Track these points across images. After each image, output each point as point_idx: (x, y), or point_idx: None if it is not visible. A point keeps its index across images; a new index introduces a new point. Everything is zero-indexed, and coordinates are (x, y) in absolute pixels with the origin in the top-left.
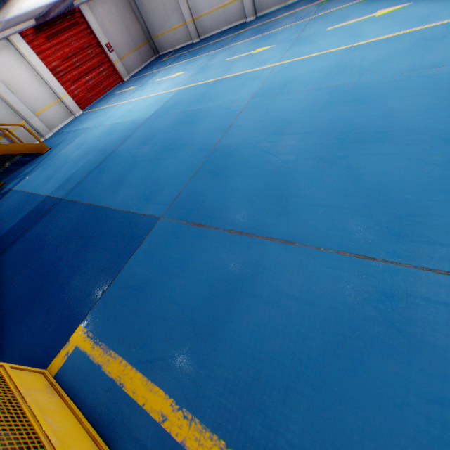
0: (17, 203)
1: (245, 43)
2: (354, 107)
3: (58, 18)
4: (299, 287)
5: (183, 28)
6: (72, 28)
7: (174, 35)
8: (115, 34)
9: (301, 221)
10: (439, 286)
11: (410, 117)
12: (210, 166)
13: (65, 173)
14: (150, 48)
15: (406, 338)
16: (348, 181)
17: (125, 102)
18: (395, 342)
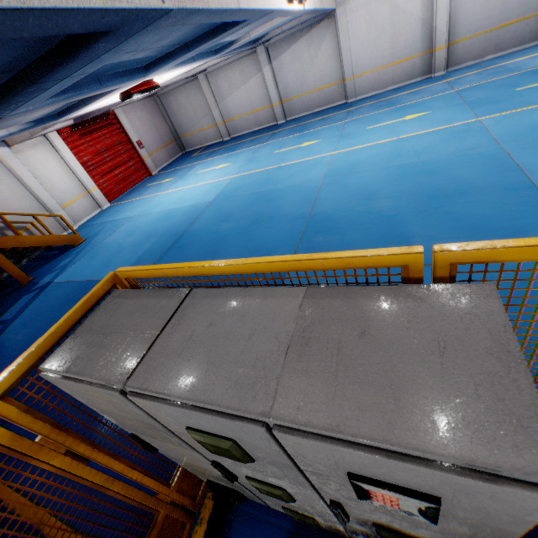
0: (71, 292)
1: (287, 139)
2: (426, 176)
3: (94, 119)
4: None
5: (213, 128)
6: (105, 127)
7: (203, 134)
8: (145, 133)
9: (430, 250)
10: None
11: (475, 179)
12: (315, 228)
13: (127, 257)
14: (176, 145)
15: None
16: (452, 221)
17: (168, 191)
18: None
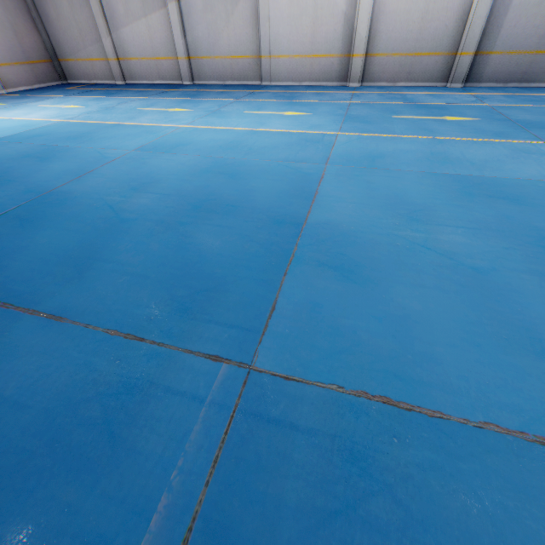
0: None
1: (168, 100)
2: (224, 179)
3: None
4: (23, 381)
5: (104, 63)
6: None
7: (91, 67)
8: None
9: (91, 290)
10: (190, 371)
11: (263, 197)
12: (26, 211)
13: None
14: (53, 69)
15: (113, 446)
16: (173, 248)
17: None
18: (96, 454)
